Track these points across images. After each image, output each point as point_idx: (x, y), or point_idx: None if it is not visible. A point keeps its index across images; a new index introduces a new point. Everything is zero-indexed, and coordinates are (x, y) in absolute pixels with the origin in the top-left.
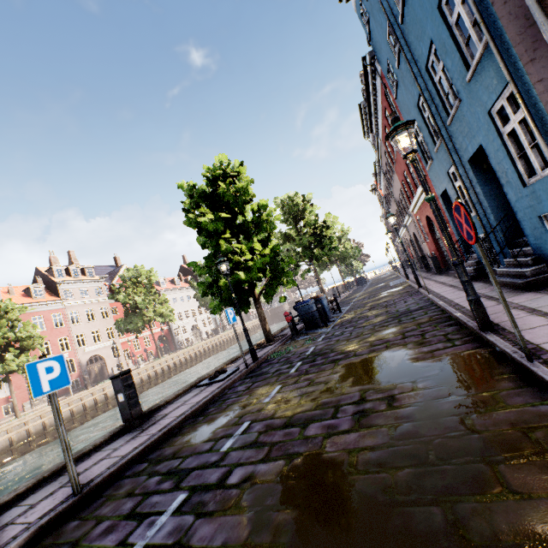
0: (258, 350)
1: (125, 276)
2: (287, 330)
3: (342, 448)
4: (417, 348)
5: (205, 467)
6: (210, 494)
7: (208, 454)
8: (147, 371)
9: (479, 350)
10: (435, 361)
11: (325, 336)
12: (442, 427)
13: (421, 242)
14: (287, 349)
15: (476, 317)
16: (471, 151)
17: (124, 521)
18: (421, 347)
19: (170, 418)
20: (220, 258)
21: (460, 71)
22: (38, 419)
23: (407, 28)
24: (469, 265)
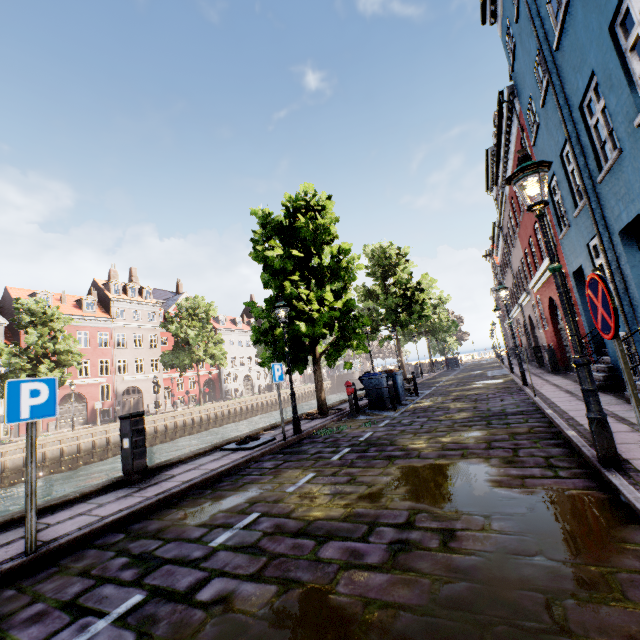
0: (305, 421)
1: (182, 305)
2: (347, 404)
3: (360, 593)
4: (503, 468)
5: (181, 563)
6: (169, 607)
7: (194, 544)
8: (184, 416)
9: (593, 493)
10: (524, 493)
11: (389, 422)
12: (513, 606)
13: (537, 329)
14: (338, 428)
15: (597, 444)
16: (625, 219)
17: (58, 611)
18: (509, 467)
19: (175, 482)
20: (280, 301)
21: (627, 112)
22: (58, 444)
23: (562, 56)
24: (598, 369)
